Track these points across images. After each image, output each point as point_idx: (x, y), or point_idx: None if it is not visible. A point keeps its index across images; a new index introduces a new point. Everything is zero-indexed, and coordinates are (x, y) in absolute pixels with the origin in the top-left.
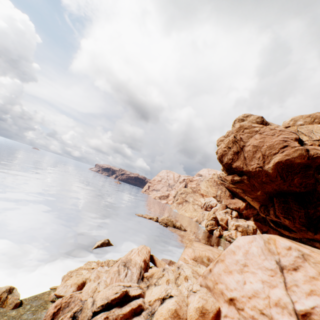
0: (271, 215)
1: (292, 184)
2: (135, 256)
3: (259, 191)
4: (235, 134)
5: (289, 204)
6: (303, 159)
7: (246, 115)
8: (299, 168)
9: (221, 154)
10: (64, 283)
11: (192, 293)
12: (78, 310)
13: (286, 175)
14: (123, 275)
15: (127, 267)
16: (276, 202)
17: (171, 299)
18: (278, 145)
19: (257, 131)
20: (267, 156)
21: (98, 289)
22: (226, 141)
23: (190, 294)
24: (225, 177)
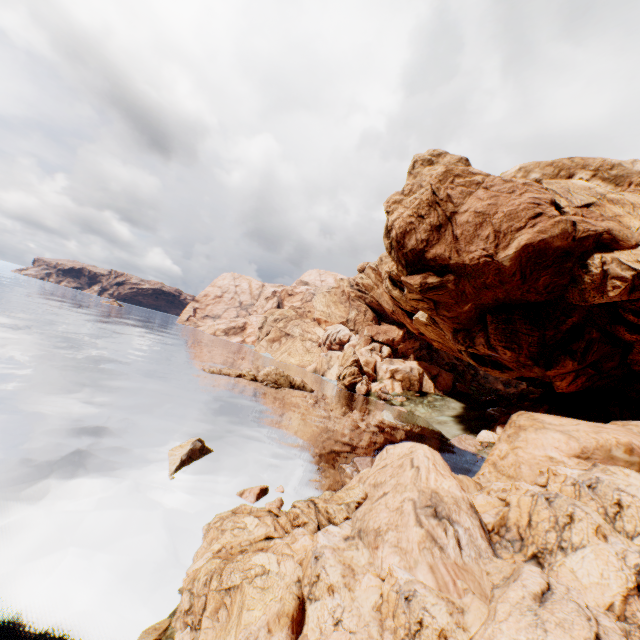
0: (479, 346)
1: (533, 288)
2: (437, 479)
3: (469, 303)
4: (436, 187)
5: (515, 325)
6: (566, 240)
7: (438, 152)
8: (553, 257)
9: (402, 230)
10: (214, 622)
11: None
12: None
13: (530, 271)
14: (452, 548)
15: (447, 518)
16: (491, 322)
17: None
18: (525, 213)
19: (480, 183)
20: (504, 233)
21: (433, 623)
22: (414, 203)
23: None
24: (407, 280)
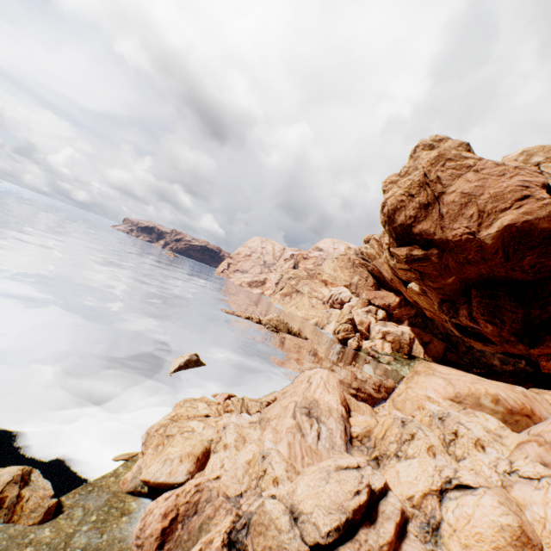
0: (461, 318)
1: (518, 267)
2: (322, 393)
3: (453, 276)
4: (427, 170)
5: (499, 301)
6: None
7: (439, 137)
8: (540, 238)
9: (393, 207)
10: (154, 451)
11: (518, 480)
12: (236, 527)
13: (514, 250)
14: (312, 437)
15: (316, 418)
16: (475, 296)
17: (474, 495)
18: (512, 195)
19: (471, 166)
20: (488, 213)
21: (272, 472)
22: (406, 183)
23: (511, 482)
24: (395, 251)
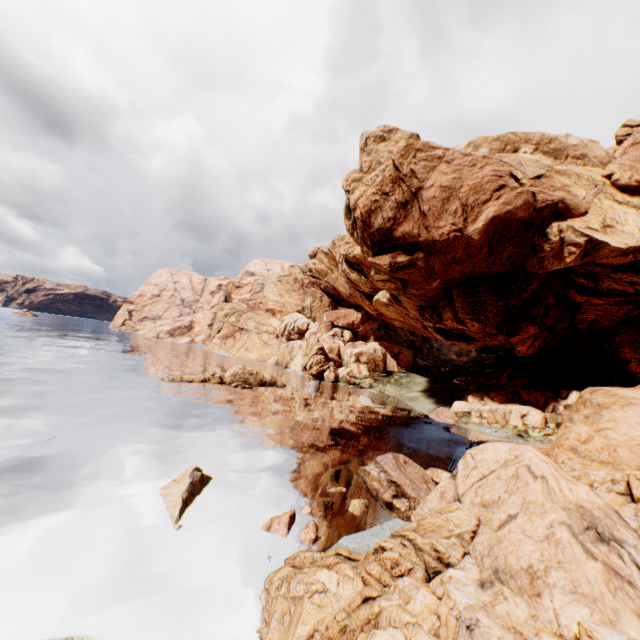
0: (447, 321)
1: (498, 260)
2: (571, 488)
3: (438, 280)
4: (399, 163)
5: (480, 297)
6: (528, 210)
7: (389, 128)
8: (516, 228)
9: (367, 209)
10: None
11: None
12: None
13: (496, 244)
14: (639, 578)
15: (613, 539)
16: (458, 296)
17: None
18: (490, 185)
19: (441, 157)
20: (471, 207)
21: None
22: (376, 180)
23: None
24: (376, 260)
